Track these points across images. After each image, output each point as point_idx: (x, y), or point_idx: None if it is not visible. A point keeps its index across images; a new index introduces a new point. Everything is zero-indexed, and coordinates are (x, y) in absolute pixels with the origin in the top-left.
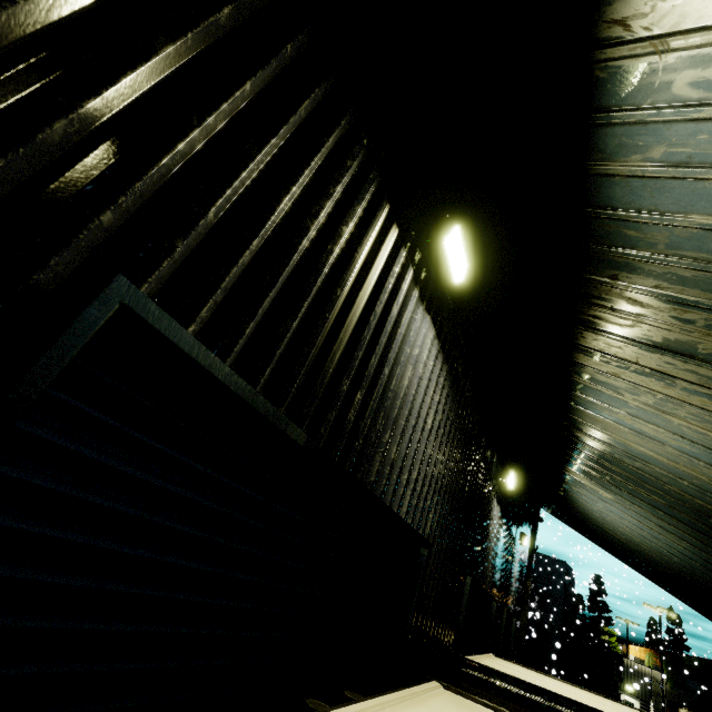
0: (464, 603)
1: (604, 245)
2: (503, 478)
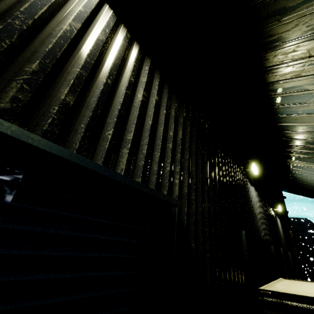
0: (245, 249)
1: None
2: (248, 168)
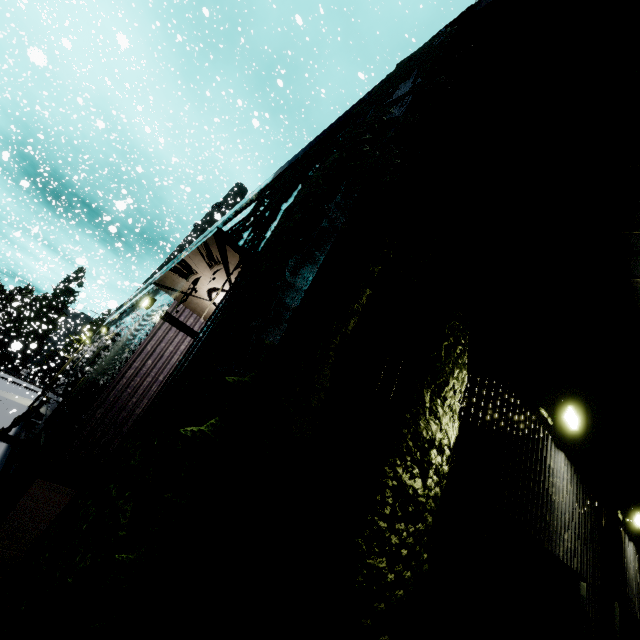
0: None
1: None
2: None
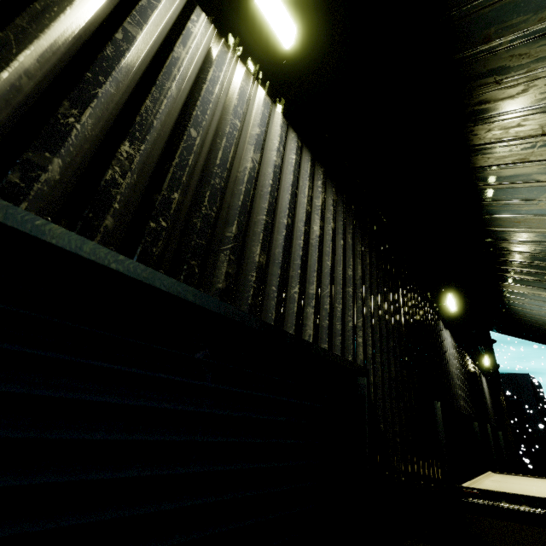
0: (441, 430)
1: (463, 3)
2: (442, 303)
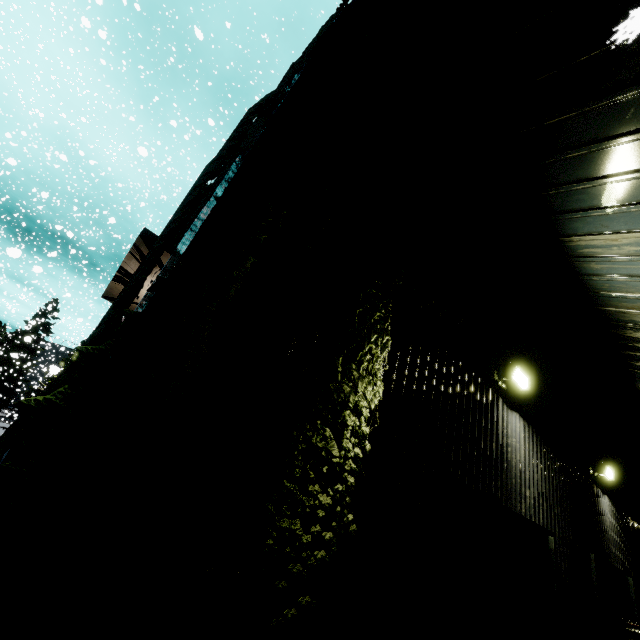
0: None
1: None
2: None
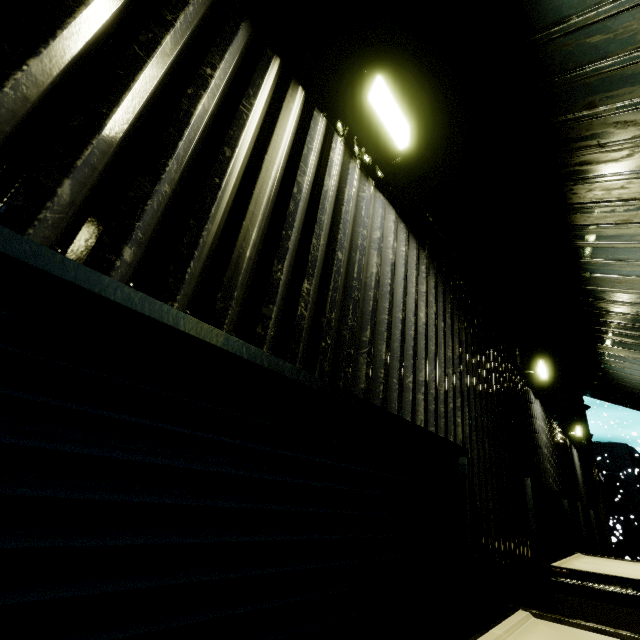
0: (530, 507)
1: (567, 71)
2: (532, 370)
